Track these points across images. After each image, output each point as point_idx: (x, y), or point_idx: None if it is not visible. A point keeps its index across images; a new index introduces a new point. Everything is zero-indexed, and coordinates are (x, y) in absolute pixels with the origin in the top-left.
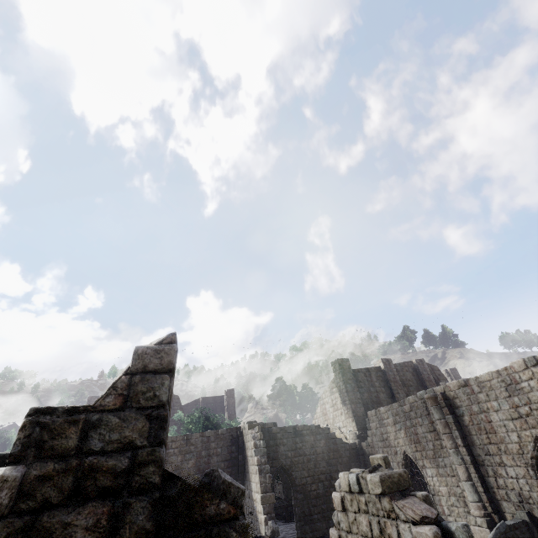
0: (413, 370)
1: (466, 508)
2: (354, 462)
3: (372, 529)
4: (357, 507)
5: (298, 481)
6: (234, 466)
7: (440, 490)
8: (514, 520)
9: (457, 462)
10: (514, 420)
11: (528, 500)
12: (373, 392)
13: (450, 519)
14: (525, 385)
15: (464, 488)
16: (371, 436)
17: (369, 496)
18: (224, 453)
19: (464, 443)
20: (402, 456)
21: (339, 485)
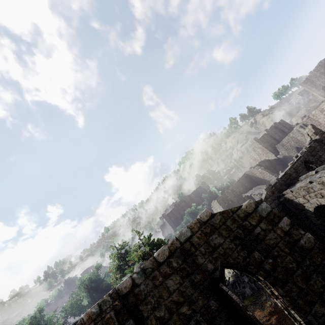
0: (274, 128)
1: None
2: (278, 162)
3: None
4: None
5: None
6: (252, 182)
7: None
8: None
9: None
10: None
11: None
12: (269, 142)
13: None
14: None
15: None
16: (280, 151)
17: None
18: (246, 182)
19: None
20: (295, 148)
21: None
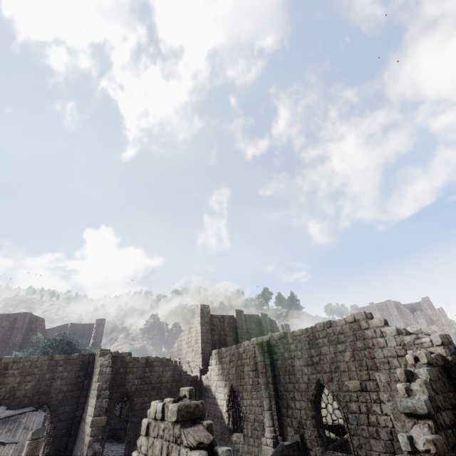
0: (257, 321)
1: (264, 431)
2: None
3: (162, 452)
4: (157, 432)
5: (138, 406)
6: (78, 390)
7: (249, 417)
8: (291, 441)
9: (265, 396)
10: (308, 366)
11: (303, 426)
12: (223, 335)
13: (250, 439)
14: (321, 341)
15: (265, 416)
16: (211, 371)
17: (167, 423)
18: (70, 377)
19: (273, 381)
20: (229, 388)
21: (150, 412)
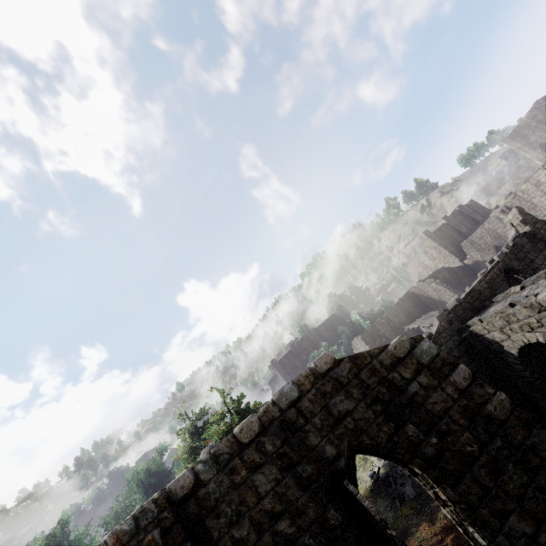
0: (459, 214)
1: None
2: (465, 272)
3: None
4: None
5: None
6: (421, 306)
7: None
8: None
9: None
10: (543, 196)
11: None
12: (450, 237)
13: None
14: (543, 180)
15: None
16: (469, 254)
17: None
18: (412, 305)
19: None
20: (493, 249)
21: None
